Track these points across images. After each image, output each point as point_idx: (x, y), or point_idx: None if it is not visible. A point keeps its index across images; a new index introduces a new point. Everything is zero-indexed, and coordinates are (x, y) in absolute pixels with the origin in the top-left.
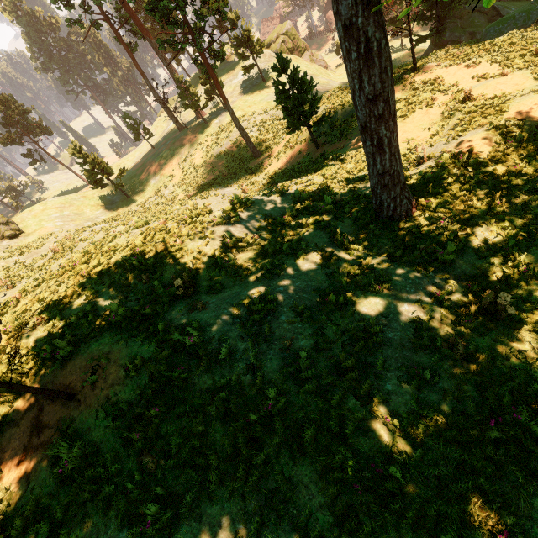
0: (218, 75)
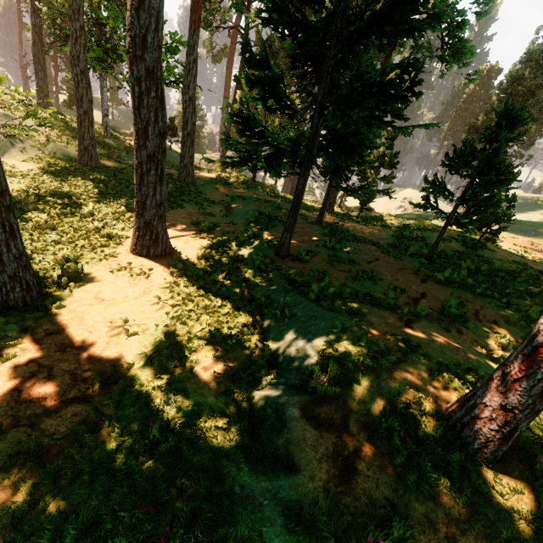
0: None
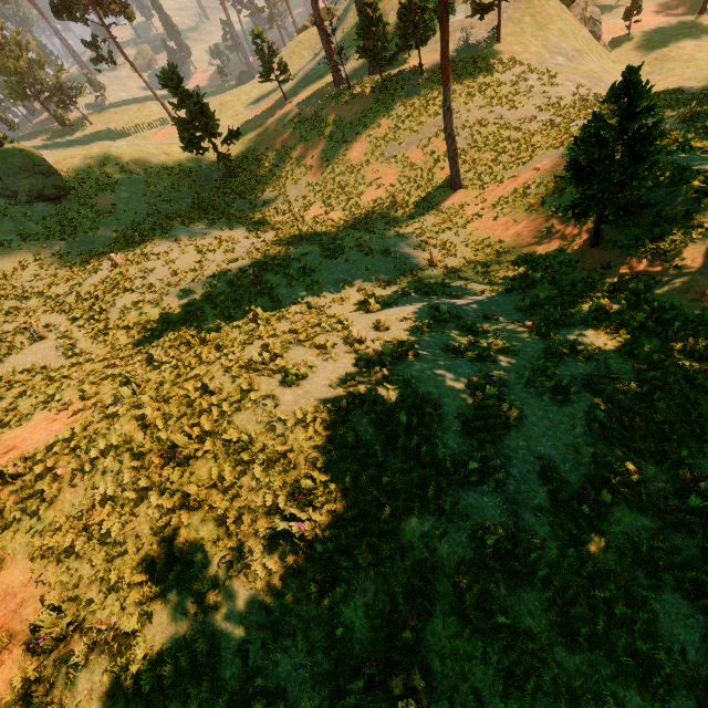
0: None
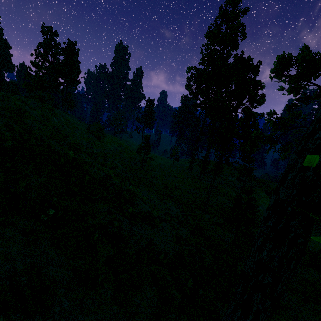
0: (225, 169)
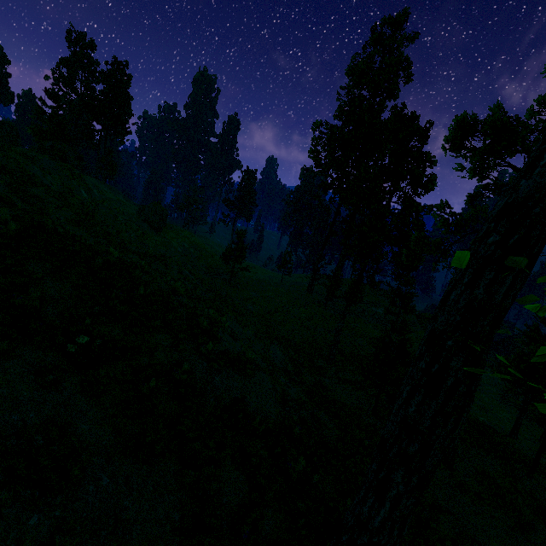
0: (368, 295)
